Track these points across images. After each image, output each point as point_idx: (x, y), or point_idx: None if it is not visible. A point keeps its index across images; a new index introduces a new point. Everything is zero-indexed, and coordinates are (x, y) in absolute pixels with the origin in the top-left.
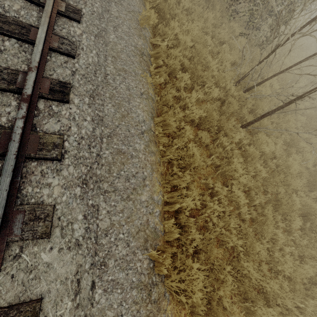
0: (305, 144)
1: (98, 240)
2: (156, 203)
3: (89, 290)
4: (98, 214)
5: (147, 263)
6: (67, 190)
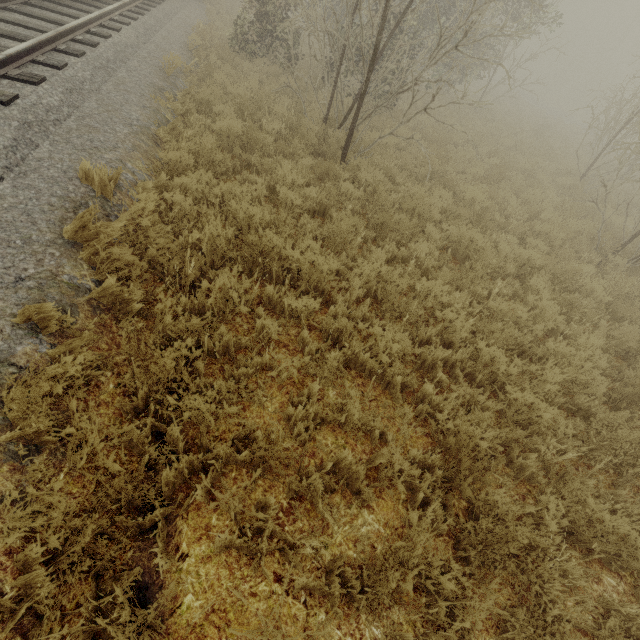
0: (468, 186)
1: (27, 161)
2: (130, 170)
3: None
4: (37, 149)
5: (87, 191)
6: (3, 119)
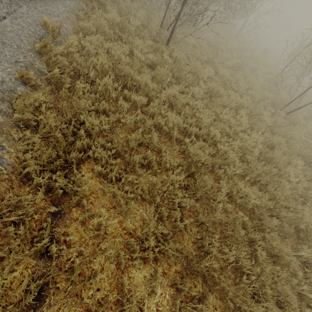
0: (223, 69)
1: (16, 13)
2: (65, 28)
3: (1, 16)
4: (20, 7)
5: (45, 32)
6: None
